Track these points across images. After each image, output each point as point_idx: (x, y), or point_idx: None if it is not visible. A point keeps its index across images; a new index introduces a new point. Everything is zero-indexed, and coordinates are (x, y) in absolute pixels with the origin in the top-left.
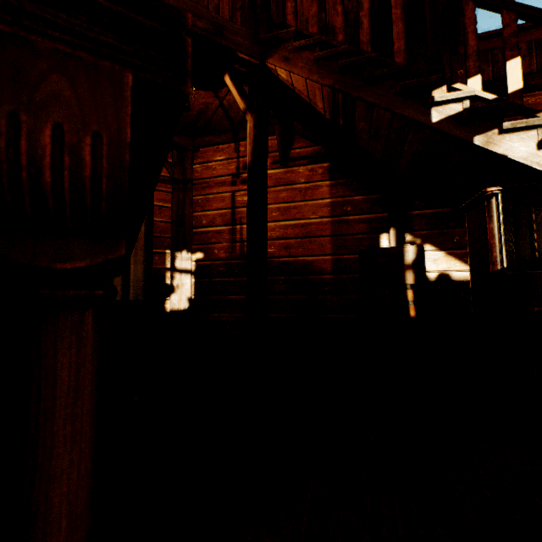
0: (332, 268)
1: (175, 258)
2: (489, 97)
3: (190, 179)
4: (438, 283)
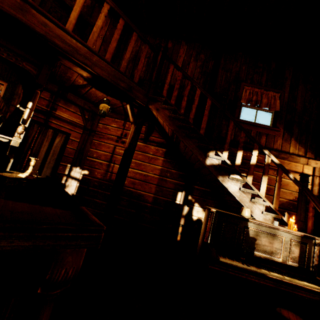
0: (152, 201)
1: (72, 170)
2: (228, 163)
3: (95, 130)
4: (196, 222)
